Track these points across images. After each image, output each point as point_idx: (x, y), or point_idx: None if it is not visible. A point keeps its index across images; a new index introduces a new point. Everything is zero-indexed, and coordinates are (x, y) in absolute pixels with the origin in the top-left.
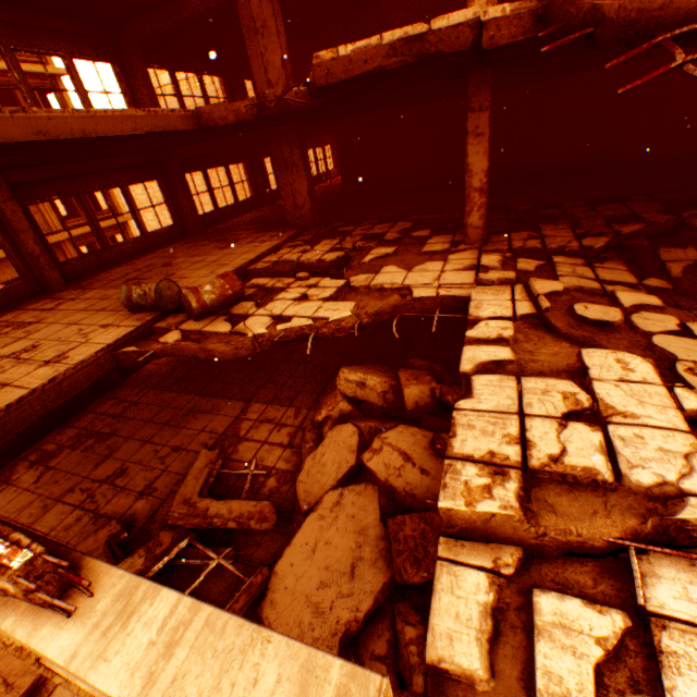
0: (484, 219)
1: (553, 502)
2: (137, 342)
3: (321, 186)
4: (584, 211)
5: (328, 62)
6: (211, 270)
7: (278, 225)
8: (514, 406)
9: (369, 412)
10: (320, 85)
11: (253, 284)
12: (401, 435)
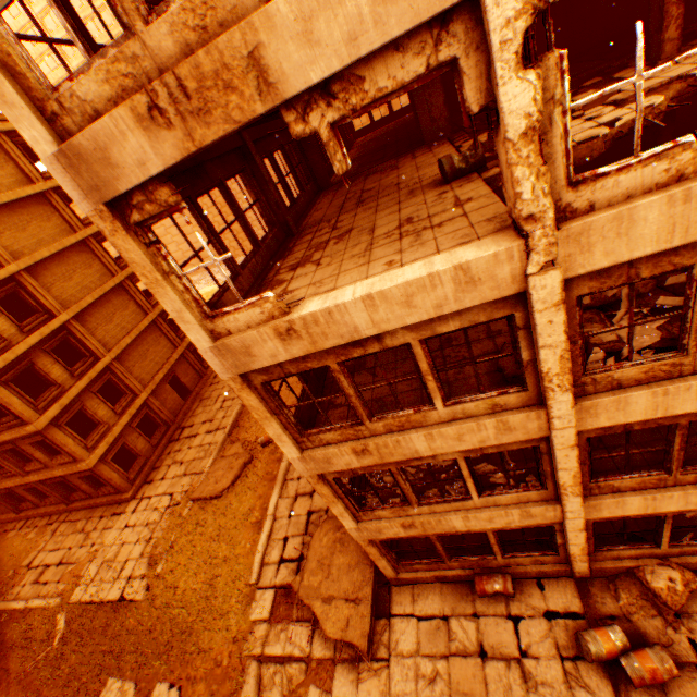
0: (679, 30)
1: None
2: (492, 185)
3: (359, 146)
4: None
5: None
6: (435, 166)
7: (406, 152)
8: None
9: None
10: None
11: None
12: None
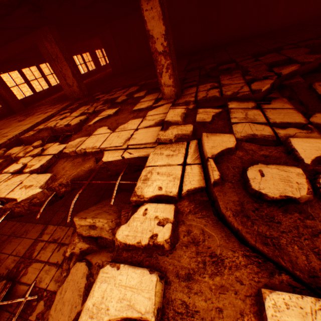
0: (173, 77)
1: None
2: None
3: (108, 70)
4: (251, 62)
5: None
6: None
7: (65, 99)
8: None
9: (105, 244)
10: None
11: (8, 154)
12: None
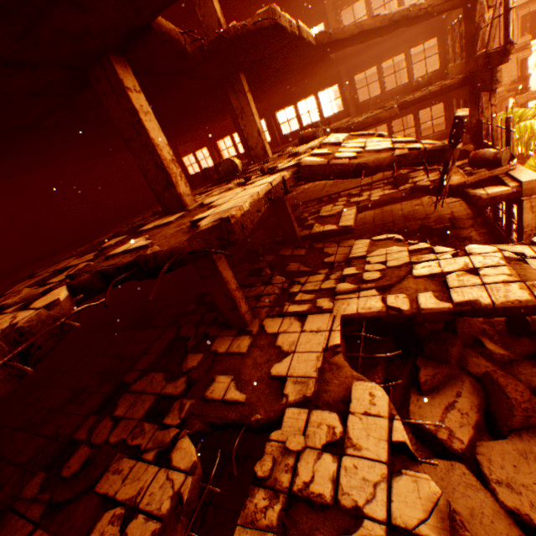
0: (247, 303)
1: (532, 277)
2: None
3: None
4: None
5: (240, 218)
6: None
7: None
8: (478, 286)
9: None
10: (241, 239)
11: None
12: (424, 414)
